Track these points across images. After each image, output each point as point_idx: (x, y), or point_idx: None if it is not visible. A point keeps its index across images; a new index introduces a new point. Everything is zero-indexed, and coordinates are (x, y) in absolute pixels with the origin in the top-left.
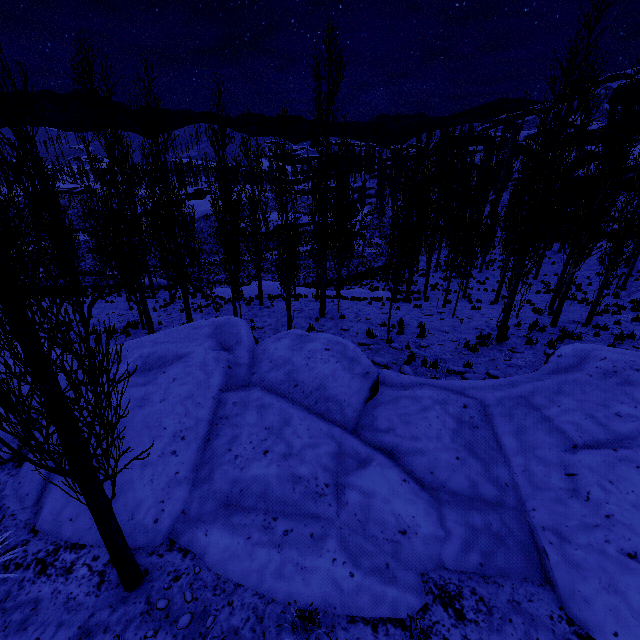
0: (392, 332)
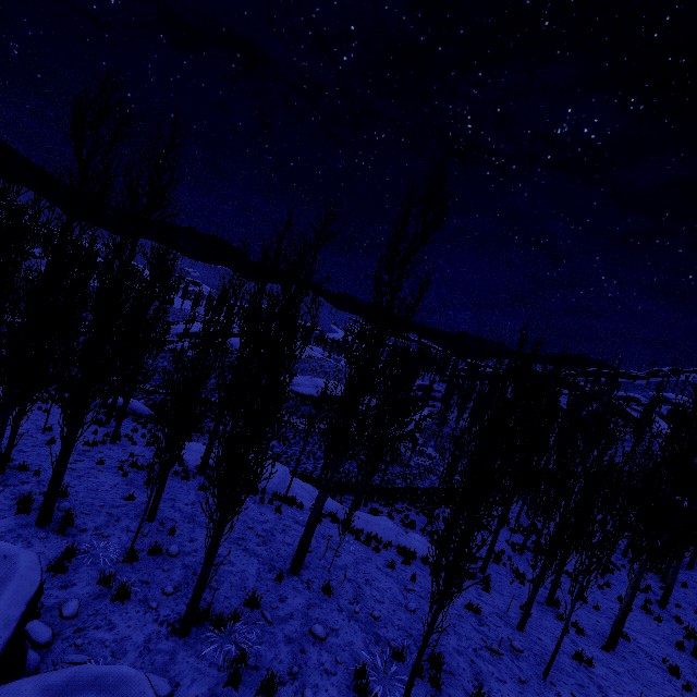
0: (412, 691)
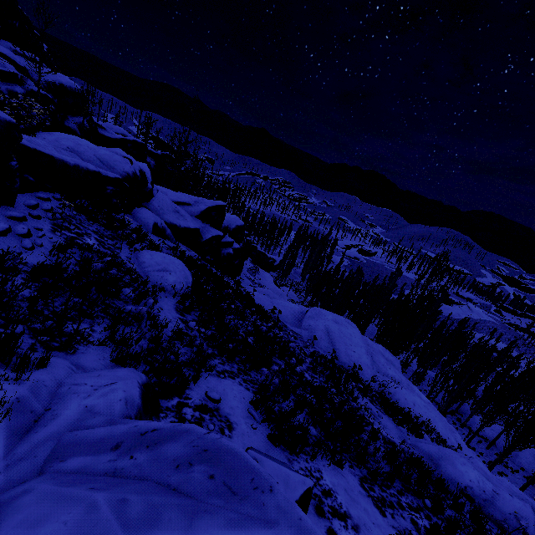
0: None
